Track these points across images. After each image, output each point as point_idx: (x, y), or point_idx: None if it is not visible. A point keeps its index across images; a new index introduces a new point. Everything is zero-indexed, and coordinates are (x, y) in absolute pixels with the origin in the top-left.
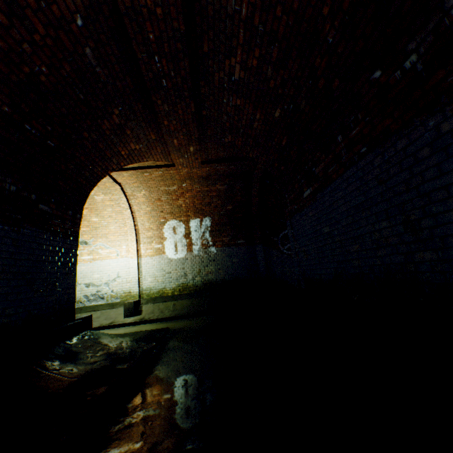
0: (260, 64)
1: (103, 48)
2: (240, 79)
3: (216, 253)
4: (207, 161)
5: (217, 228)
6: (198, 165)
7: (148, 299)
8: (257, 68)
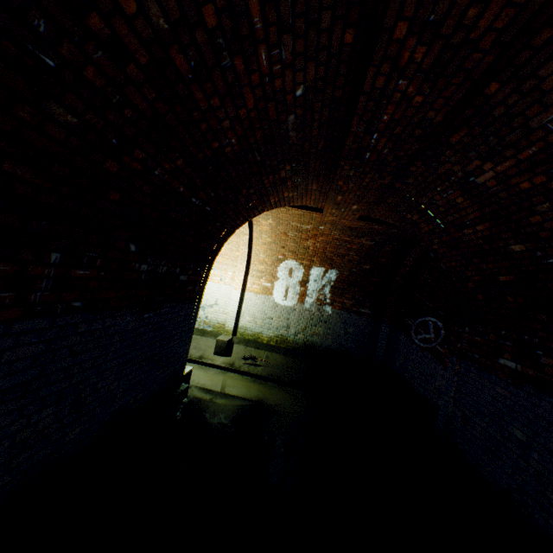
0: (532, 191)
1: (311, 114)
2: (482, 184)
3: (330, 315)
4: (365, 217)
5: (342, 285)
6: (351, 219)
7: (241, 340)
8: (524, 192)
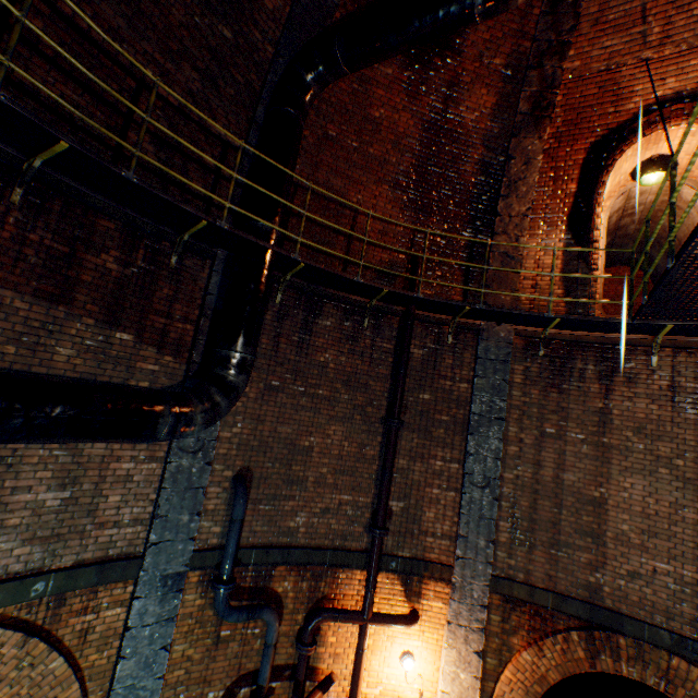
0: None
1: None
2: None
3: None
4: None
5: None
6: None
7: None
8: None
